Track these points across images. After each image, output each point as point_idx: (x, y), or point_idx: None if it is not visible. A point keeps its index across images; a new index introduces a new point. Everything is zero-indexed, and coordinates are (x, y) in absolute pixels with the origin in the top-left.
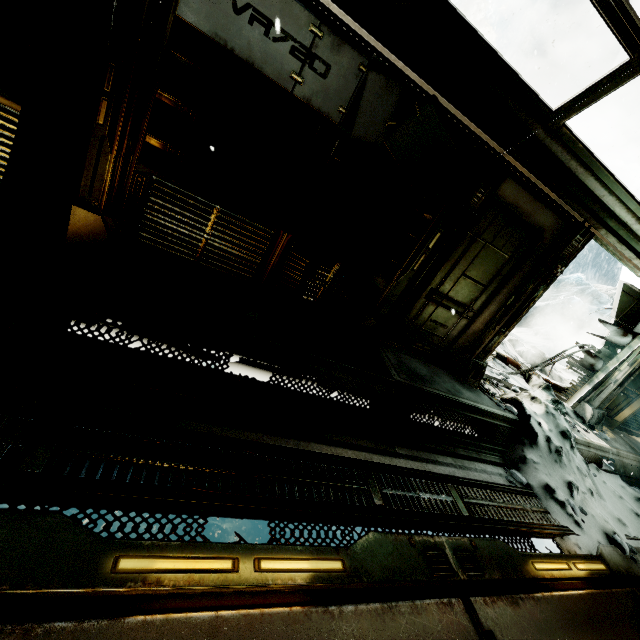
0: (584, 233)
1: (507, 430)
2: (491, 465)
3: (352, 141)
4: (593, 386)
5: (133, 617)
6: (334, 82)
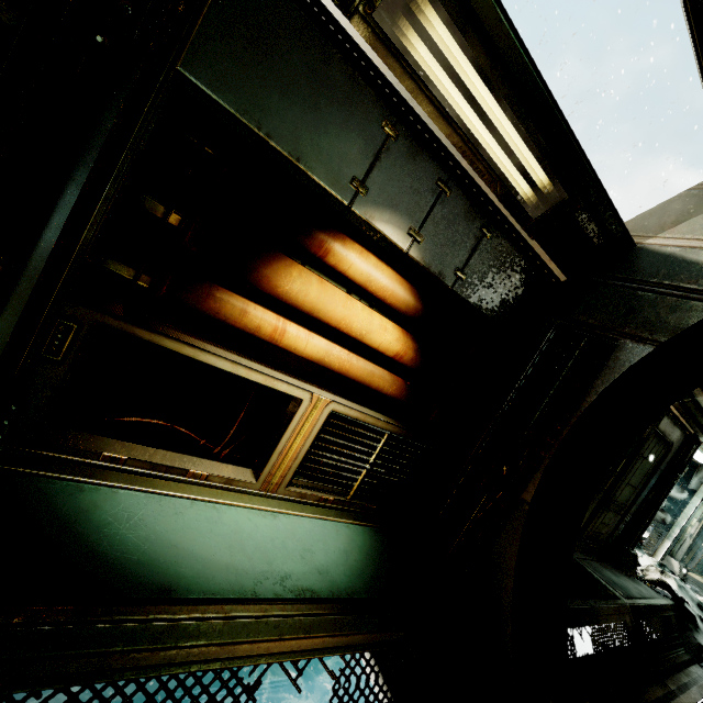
0: (696, 442)
1: (674, 618)
2: (693, 665)
3: None
4: (672, 540)
5: None
6: None
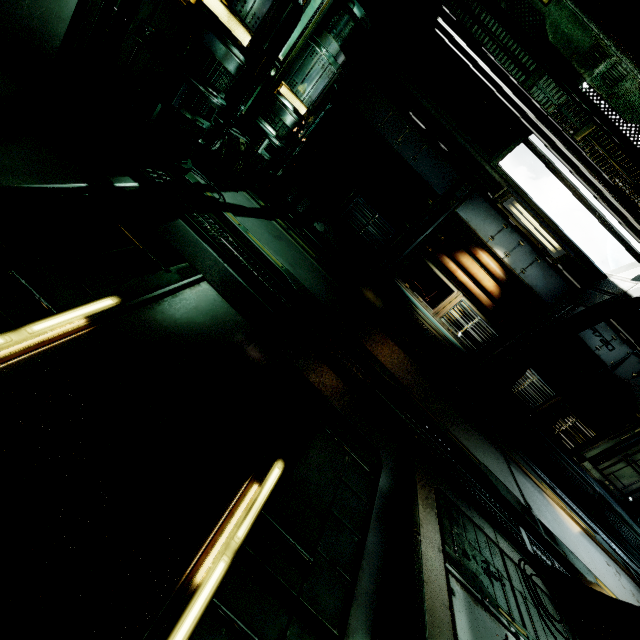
0: None
1: None
2: None
3: (609, 371)
4: None
5: (550, 498)
6: (614, 353)
